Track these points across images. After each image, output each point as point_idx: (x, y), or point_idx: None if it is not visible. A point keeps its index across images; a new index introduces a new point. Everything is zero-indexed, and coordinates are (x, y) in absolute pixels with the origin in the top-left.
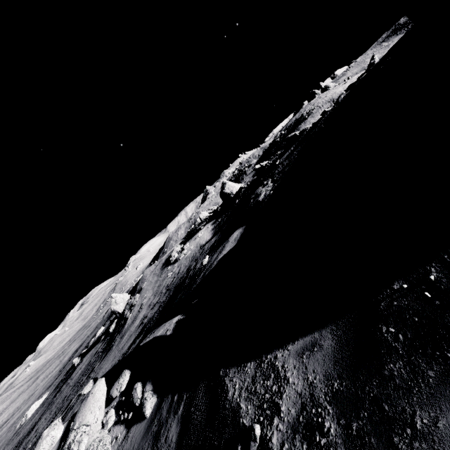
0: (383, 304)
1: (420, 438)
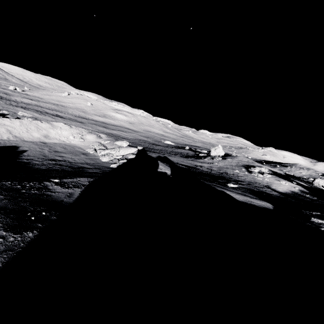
0: (53, 212)
1: (3, 199)
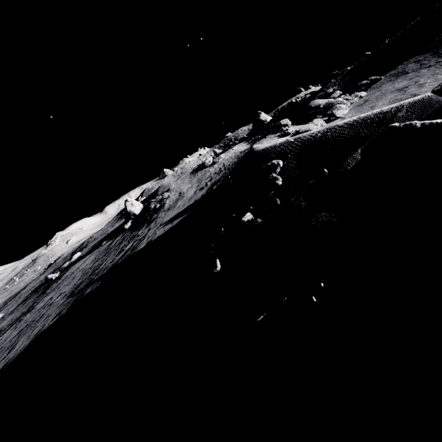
0: None
1: None
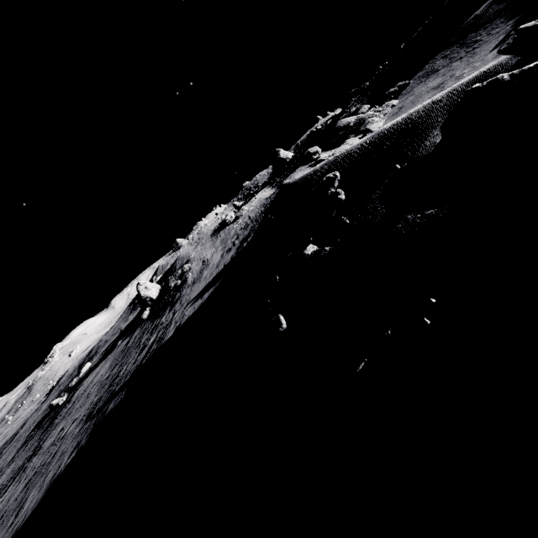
0: None
1: None
